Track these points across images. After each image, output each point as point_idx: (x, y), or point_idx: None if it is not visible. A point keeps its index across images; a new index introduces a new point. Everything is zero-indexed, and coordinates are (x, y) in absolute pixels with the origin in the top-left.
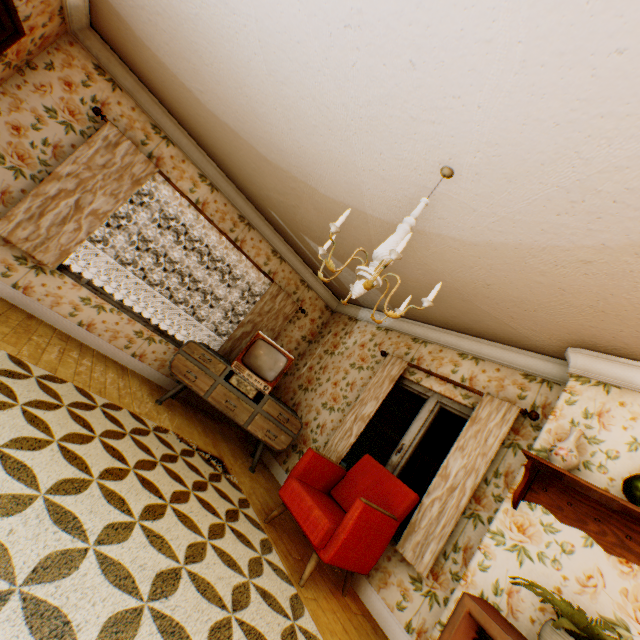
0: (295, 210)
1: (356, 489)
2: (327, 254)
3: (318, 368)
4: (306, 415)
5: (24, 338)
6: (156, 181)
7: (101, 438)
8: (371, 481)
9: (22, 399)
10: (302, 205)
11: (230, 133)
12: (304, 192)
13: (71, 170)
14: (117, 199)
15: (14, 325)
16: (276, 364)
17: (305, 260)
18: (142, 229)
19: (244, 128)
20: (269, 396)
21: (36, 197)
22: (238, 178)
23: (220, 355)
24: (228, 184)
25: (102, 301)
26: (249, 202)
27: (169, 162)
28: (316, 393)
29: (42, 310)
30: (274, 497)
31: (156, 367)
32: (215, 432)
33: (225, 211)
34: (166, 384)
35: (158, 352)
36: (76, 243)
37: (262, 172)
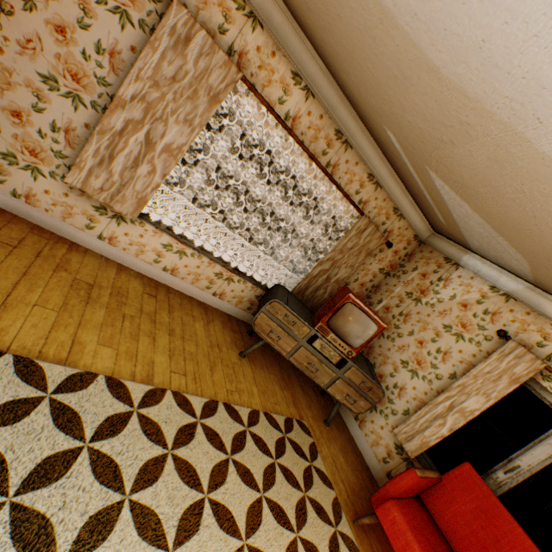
0: (440, 145)
1: (454, 508)
2: (458, 199)
3: (397, 313)
4: (380, 365)
5: (117, 320)
6: (236, 91)
7: (208, 491)
8: (474, 506)
9: (128, 473)
10: (463, 145)
11: (374, 14)
12: (489, 134)
13: (134, 90)
14: (191, 127)
15: (106, 299)
16: (364, 332)
17: (408, 187)
18: (220, 160)
19: (418, 9)
20: (352, 363)
21: (101, 135)
22: (350, 80)
23: (297, 300)
24: (329, 85)
25: (182, 246)
26: (353, 111)
27: (254, 58)
28: (393, 344)
29: (128, 259)
30: (350, 461)
31: (234, 303)
32: (289, 373)
33: (319, 126)
34: (242, 317)
35: (236, 290)
36: (151, 189)
37: (408, 85)
